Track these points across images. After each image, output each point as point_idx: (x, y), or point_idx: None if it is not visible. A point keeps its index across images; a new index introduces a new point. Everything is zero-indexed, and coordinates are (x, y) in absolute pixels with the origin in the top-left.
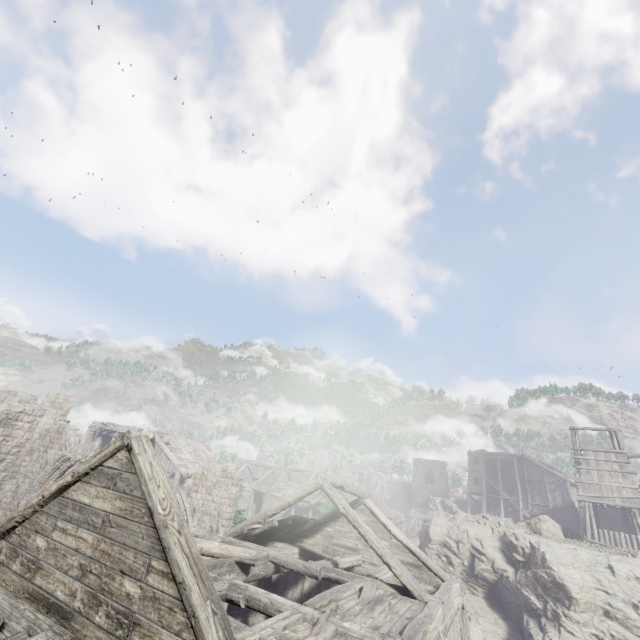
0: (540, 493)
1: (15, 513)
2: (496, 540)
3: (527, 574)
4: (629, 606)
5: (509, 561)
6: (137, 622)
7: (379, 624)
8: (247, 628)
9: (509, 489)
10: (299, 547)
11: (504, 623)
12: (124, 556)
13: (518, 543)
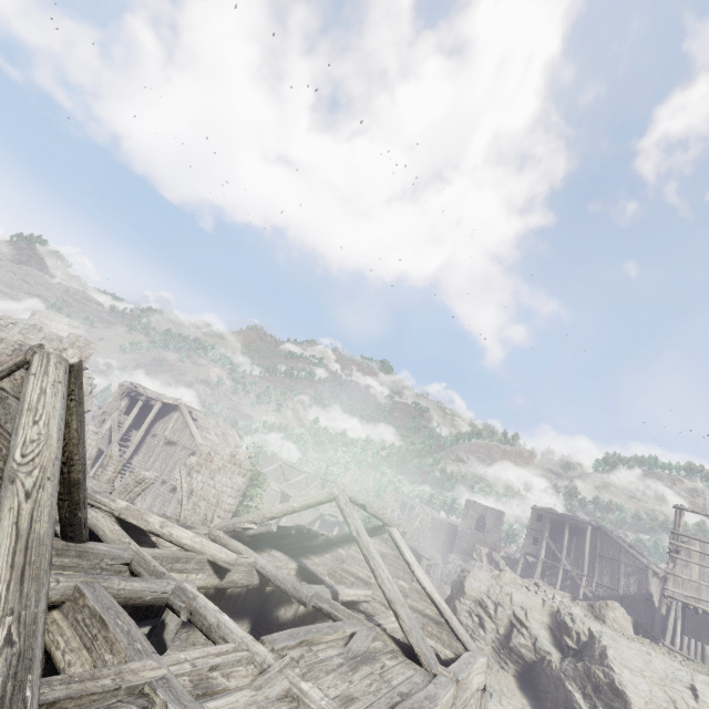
0: (611, 573)
1: None
2: (546, 615)
3: (577, 666)
4: None
5: (557, 643)
6: None
7: (356, 694)
8: (154, 656)
9: (573, 560)
10: (298, 563)
11: None
12: None
13: (574, 626)
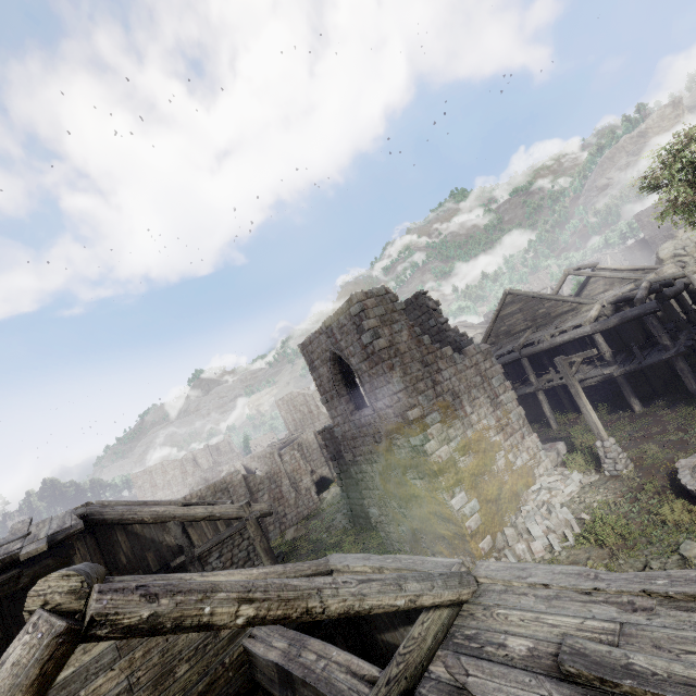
0: None
1: (487, 331)
2: None
3: None
4: None
5: None
6: (550, 313)
7: None
8: None
9: None
10: None
11: None
12: (534, 309)
13: None
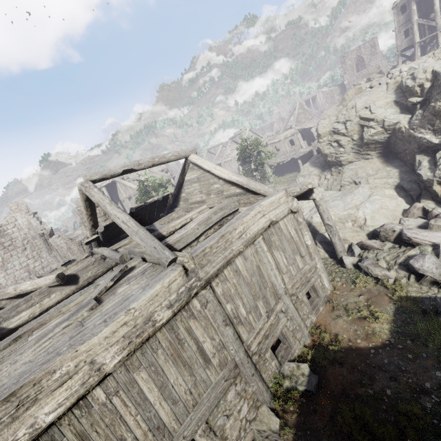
0: None
1: None
2: (390, 95)
3: (423, 114)
4: None
5: (405, 110)
6: None
7: (1, 379)
8: None
9: None
10: (147, 228)
11: (397, 171)
12: None
13: (415, 83)
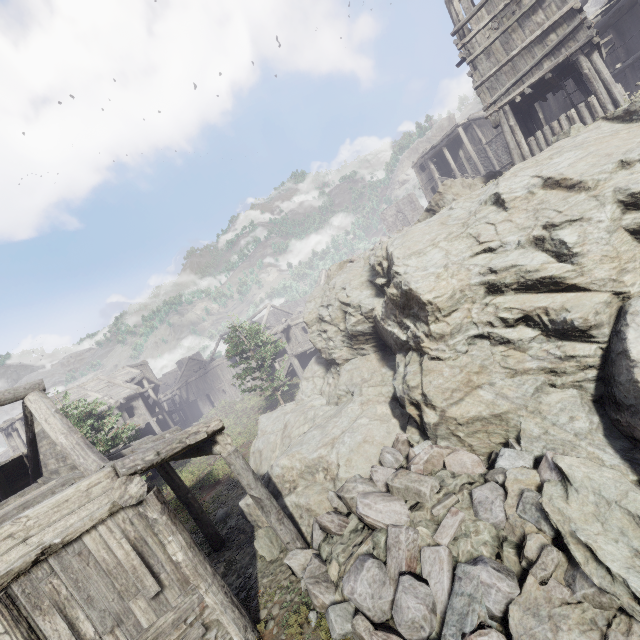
0: (505, 149)
1: None
2: (365, 273)
3: (385, 301)
4: (530, 248)
5: (380, 291)
6: None
7: None
8: None
9: (472, 172)
10: None
11: (392, 375)
12: None
13: (374, 261)
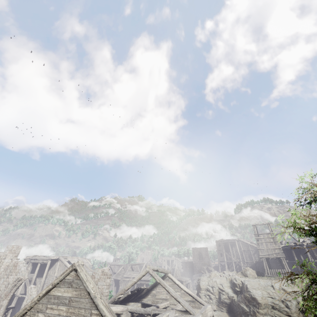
0: (249, 256)
1: (26, 306)
2: (228, 283)
3: (241, 296)
4: (280, 302)
5: (234, 292)
6: None
7: None
8: None
9: (236, 256)
10: (141, 303)
11: None
12: (80, 312)
13: (236, 282)
